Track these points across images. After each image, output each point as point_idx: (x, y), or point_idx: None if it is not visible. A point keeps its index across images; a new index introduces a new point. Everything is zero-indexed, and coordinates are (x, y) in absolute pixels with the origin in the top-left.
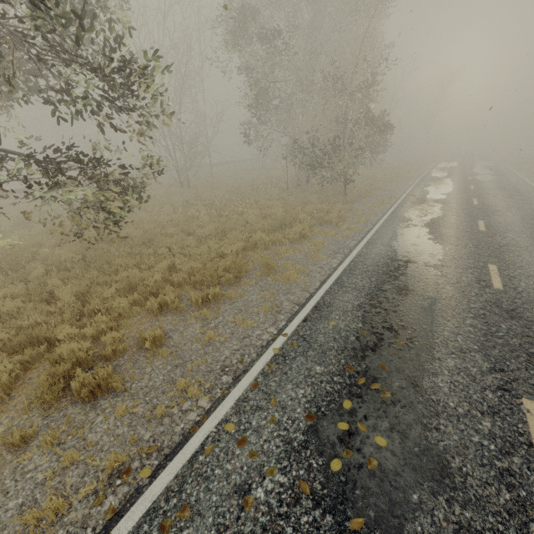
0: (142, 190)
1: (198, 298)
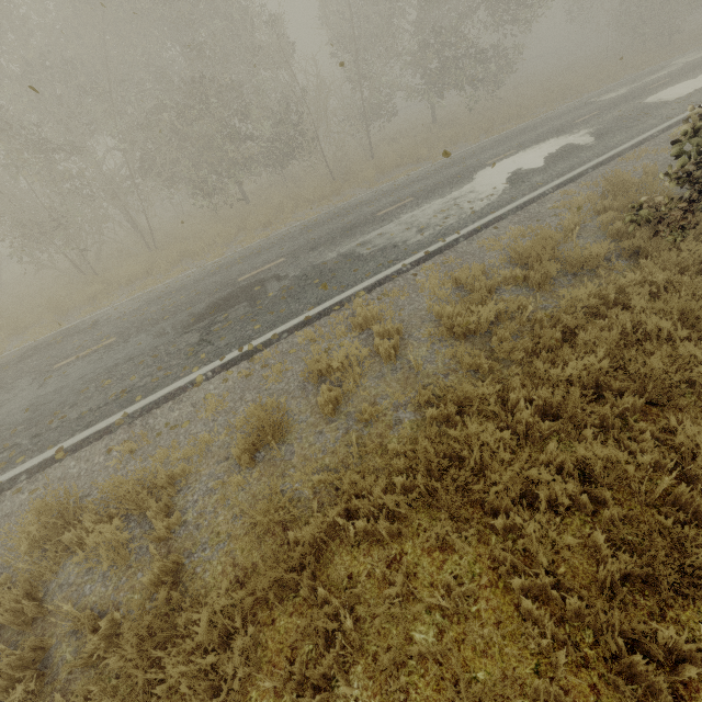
0: (515, 62)
1: (544, 101)
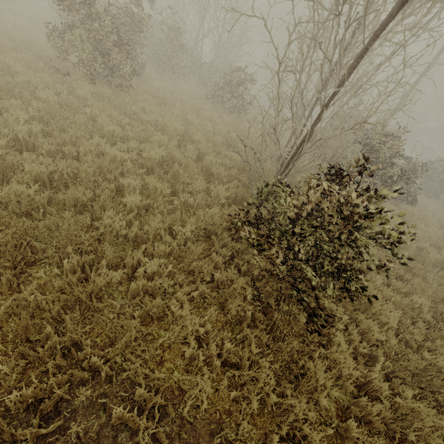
0: None
1: None
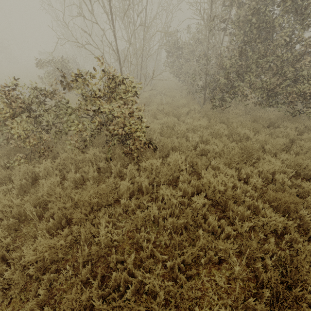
0: None
1: None
